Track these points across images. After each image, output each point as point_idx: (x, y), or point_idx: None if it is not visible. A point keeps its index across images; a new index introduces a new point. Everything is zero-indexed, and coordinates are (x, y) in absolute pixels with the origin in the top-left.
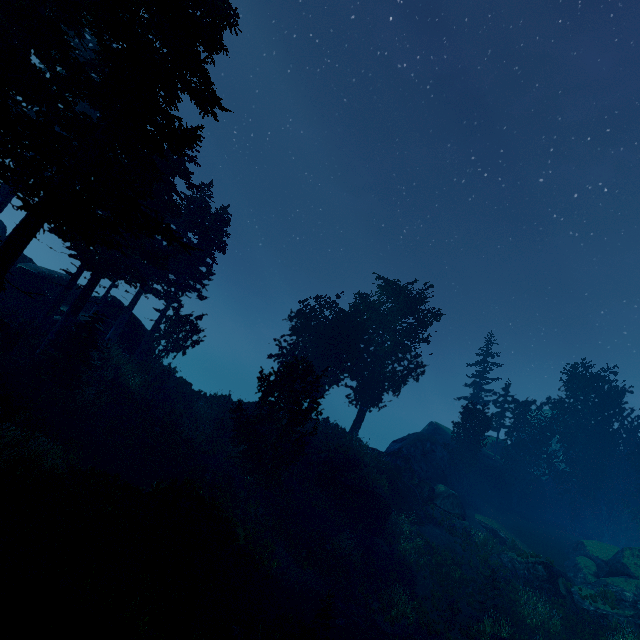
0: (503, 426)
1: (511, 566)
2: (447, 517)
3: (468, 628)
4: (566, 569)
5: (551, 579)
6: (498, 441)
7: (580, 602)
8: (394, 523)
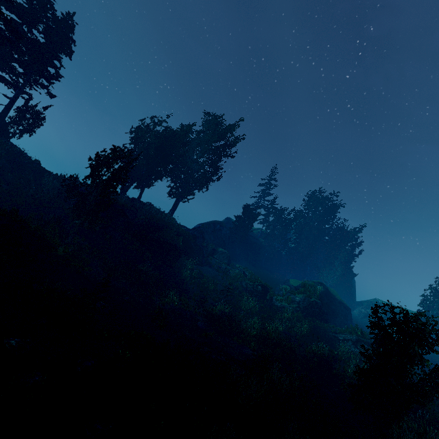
0: (267, 221)
1: (245, 286)
2: (218, 263)
3: (208, 308)
4: (275, 290)
5: (263, 292)
6: (264, 231)
7: (275, 302)
8: (184, 263)
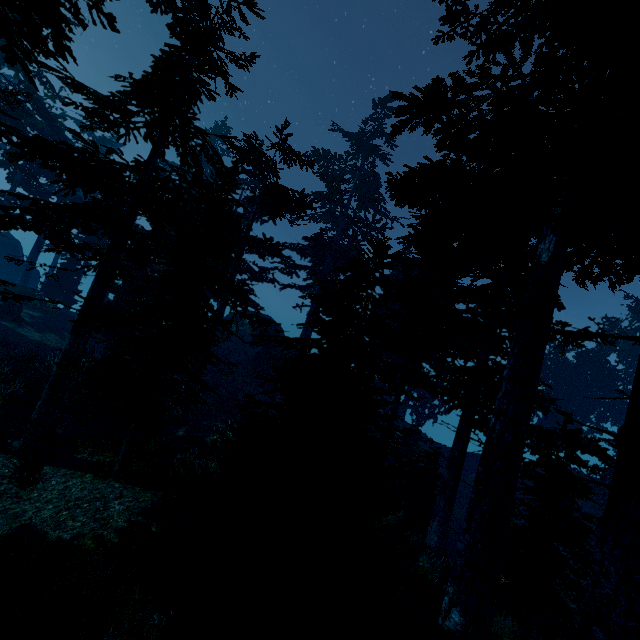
0: None
1: None
2: None
3: None
4: None
5: None
6: None
7: None
8: None
